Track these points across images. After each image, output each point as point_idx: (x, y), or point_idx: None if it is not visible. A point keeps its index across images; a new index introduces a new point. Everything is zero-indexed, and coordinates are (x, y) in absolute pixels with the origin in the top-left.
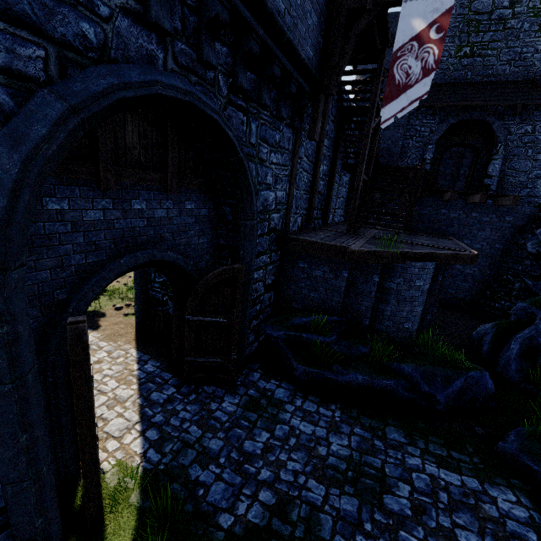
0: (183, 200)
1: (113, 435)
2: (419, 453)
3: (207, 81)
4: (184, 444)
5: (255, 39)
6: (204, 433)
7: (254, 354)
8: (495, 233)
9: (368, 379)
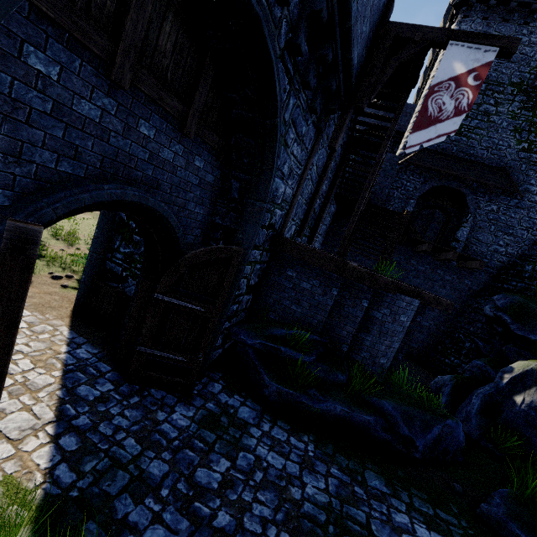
0: (194, 152)
1: (8, 436)
2: (405, 508)
3: (273, 16)
4: (114, 462)
5: (328, 2)
6: (144, 450)
7: (216, 362)
8: (454, 293)
9: (348, 410)
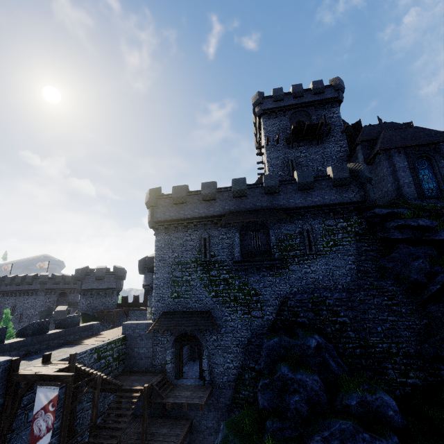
0: None
1: None
2: None
3: None
4: None
5: None
6: None
7: None
8: (218, 412)
9: None
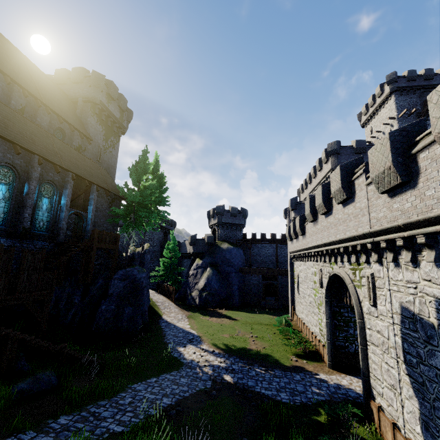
0: None
1: None
2: None
3: None
4: None
5: None
6: None
7: None
8: None
9: None
